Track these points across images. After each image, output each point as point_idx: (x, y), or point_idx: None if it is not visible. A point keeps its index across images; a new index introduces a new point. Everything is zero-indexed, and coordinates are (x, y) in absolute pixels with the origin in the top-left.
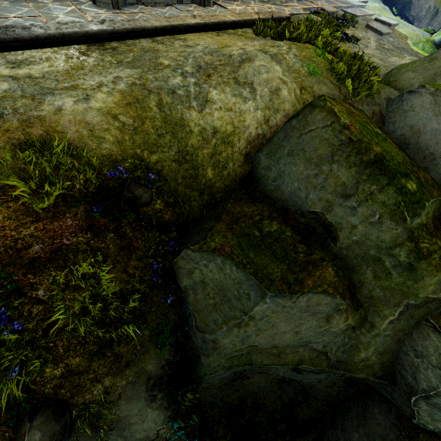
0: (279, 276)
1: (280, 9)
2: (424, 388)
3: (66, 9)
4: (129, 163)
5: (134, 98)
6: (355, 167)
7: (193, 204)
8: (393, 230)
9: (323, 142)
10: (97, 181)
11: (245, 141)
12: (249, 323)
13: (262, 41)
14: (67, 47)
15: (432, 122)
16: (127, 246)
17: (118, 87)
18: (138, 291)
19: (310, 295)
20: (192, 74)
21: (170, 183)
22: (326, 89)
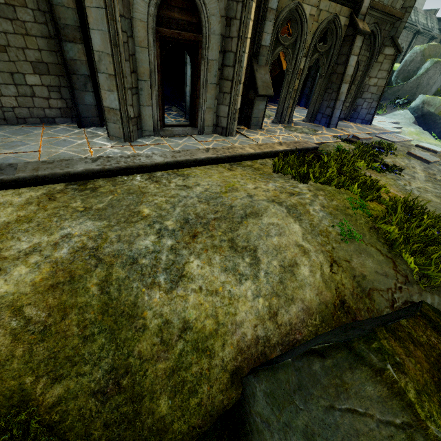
0: None
1: (307, 138)
2: None
3: (75, 143)
4: None
5: (67, 274)
6: None
7: None
8: None
9: None
10: None
11: (234, 348)
12: None
13: (279, 183)
14: (39, 187)
15: None
16: None
17: (57, 253)
18: None
19: None
20: (172, 232)
21: None
22: (373, 263)
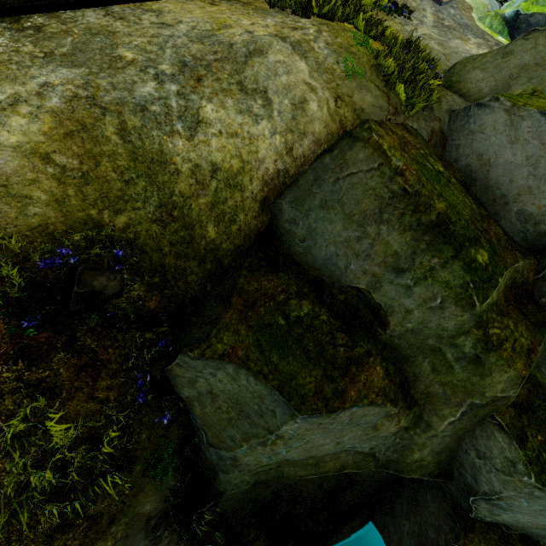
0: (313, 389)
1: None
2: (485, 491)
3: None
4: (80, 235)
5: (77, 124)
6: (411, 231)
7: (190, 279)
8: (457, 317)
9: (368, 193)
10: (23, 277)
11: (260, 181)
12: (276, 442)
13: (278, 18)
14: None
15: (506, 151)
16: (91, 363)
17: (48, 103)
18: (118, 420)
19: (354, 409)
20: (172, 77)
21: (151, 256)
22: (371, 98)
